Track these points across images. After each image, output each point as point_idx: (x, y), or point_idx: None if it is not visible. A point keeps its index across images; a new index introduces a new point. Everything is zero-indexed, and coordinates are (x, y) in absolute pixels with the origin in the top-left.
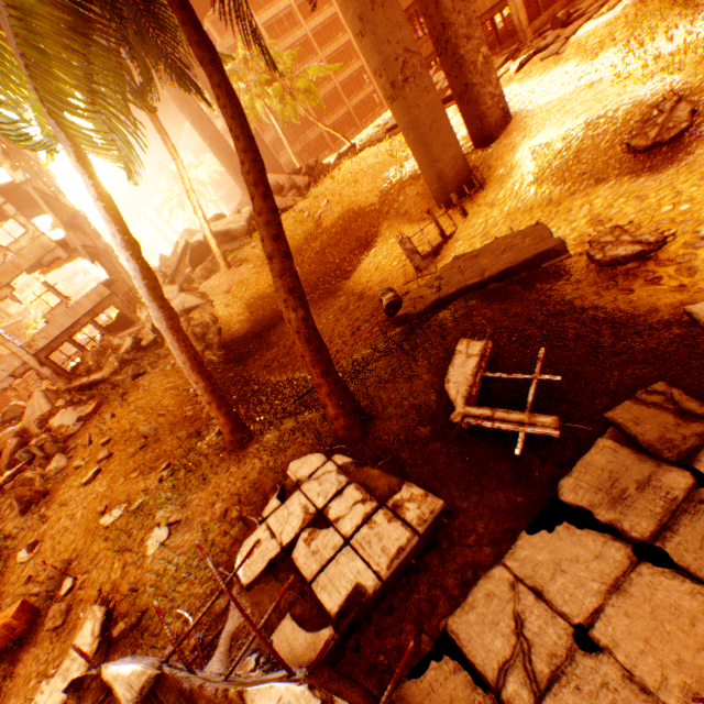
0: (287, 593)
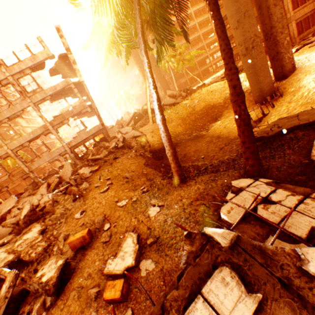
0: (261, 229)
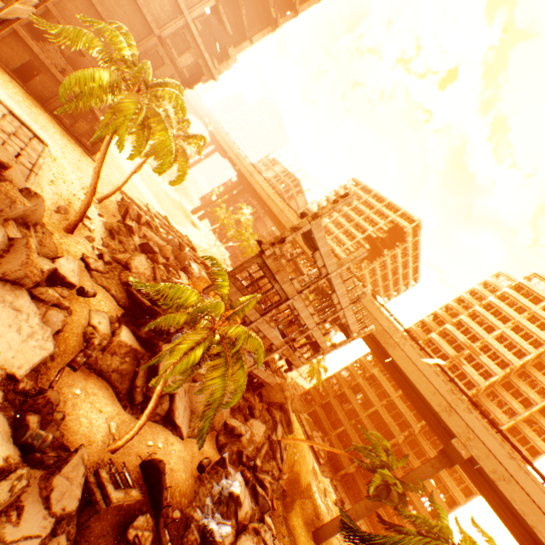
0: None
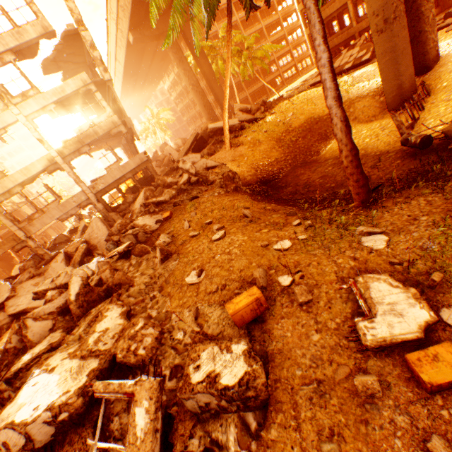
0: None
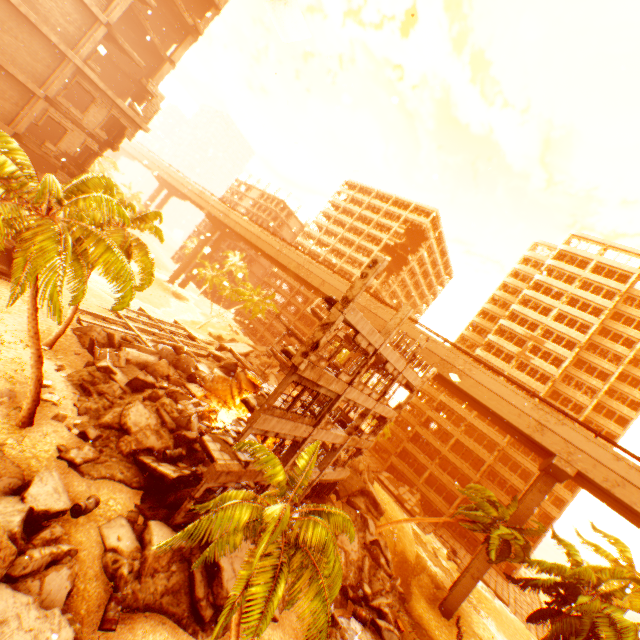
0: None
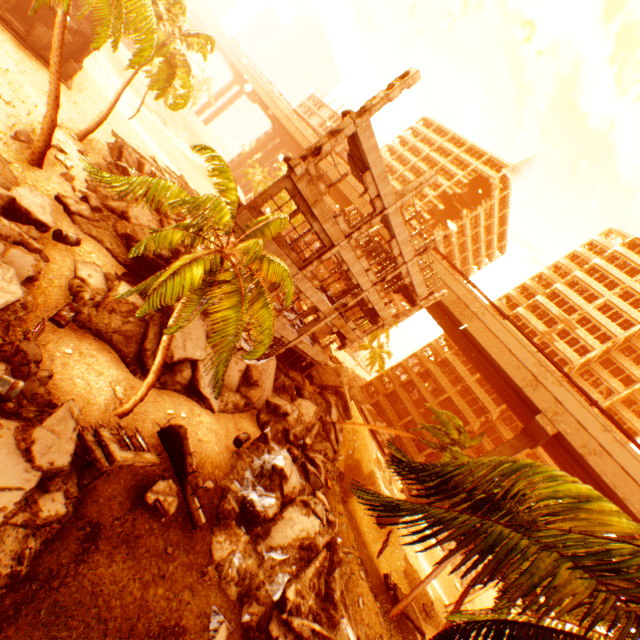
0: None
